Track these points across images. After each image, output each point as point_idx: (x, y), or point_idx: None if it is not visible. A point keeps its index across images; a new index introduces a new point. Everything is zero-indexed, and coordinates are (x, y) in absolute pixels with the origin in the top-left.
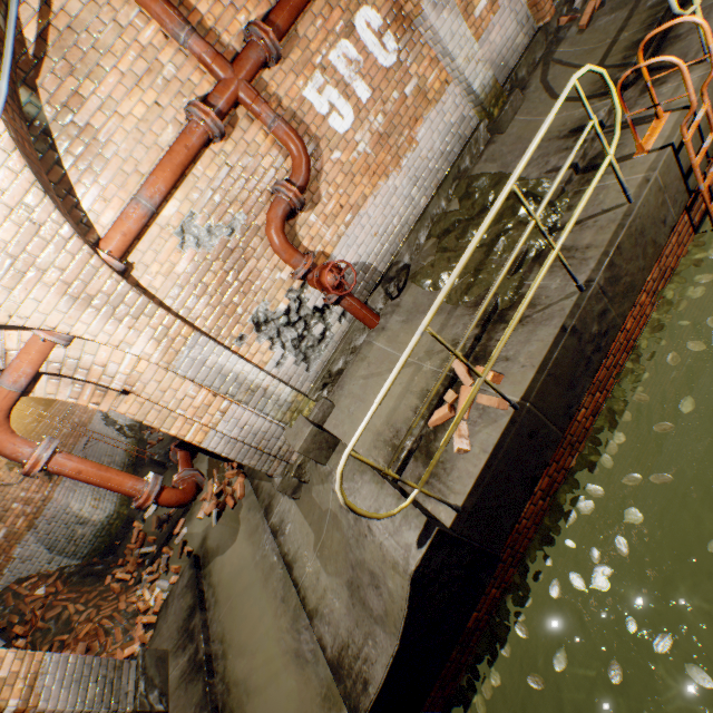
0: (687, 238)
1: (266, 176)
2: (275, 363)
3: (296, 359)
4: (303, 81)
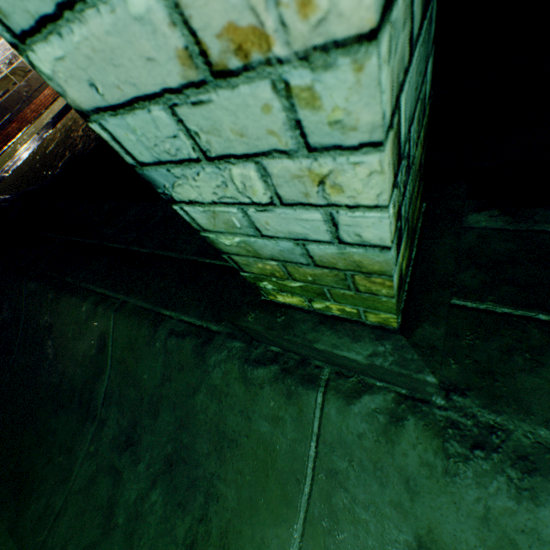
0: None
1: None
2: None
3: None
4: None
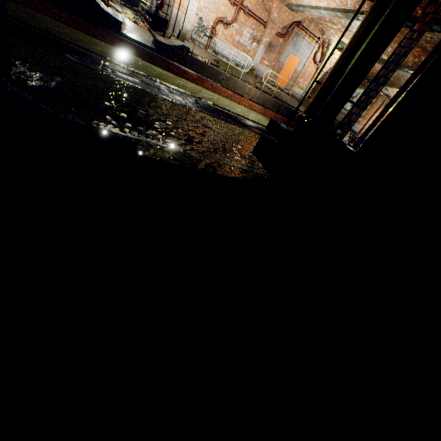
0: (237, 103)
1: (227, 16)
2: (194, 25)
3: (195, 31)
4: (243, 21)
